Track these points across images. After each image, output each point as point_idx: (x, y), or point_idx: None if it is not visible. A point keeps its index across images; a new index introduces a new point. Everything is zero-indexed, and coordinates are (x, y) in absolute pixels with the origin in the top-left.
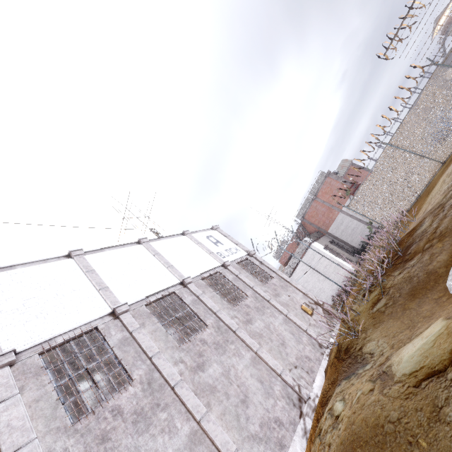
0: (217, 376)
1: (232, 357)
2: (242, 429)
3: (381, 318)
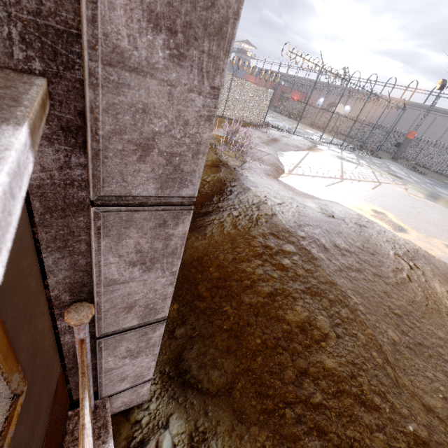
0: None
1: None
2: None
3: (250, 171)
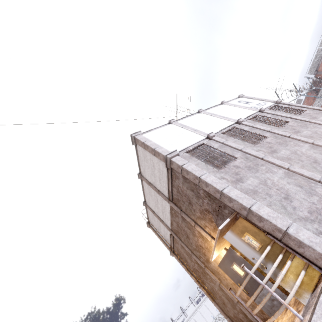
0: (288, 154)
1: (294, 147)
2: (320, 171)
3: None
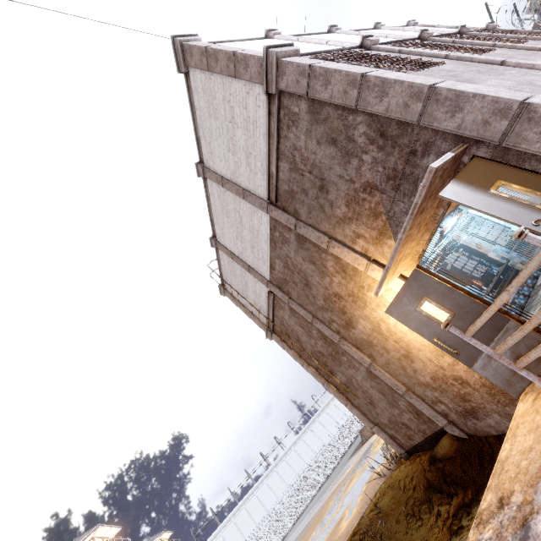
0: None
1: None
2: None
3: None
